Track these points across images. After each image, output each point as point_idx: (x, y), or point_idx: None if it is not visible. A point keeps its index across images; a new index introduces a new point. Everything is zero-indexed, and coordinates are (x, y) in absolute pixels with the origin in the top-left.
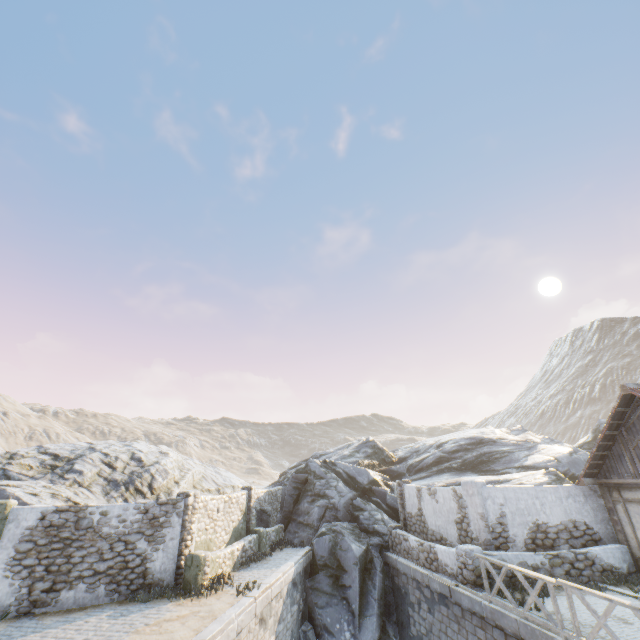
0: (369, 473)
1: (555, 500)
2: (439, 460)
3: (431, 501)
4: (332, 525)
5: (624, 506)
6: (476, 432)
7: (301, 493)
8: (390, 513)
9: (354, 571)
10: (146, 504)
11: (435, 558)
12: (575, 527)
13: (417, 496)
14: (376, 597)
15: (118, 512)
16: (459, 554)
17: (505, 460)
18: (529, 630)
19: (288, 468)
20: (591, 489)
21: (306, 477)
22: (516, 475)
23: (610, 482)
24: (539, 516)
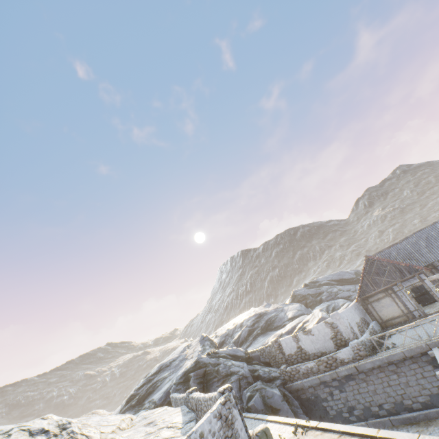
0: (240, 349)
1: (354, 311)
2: (250, 332)
3: (308, 337)
4: (254, 387)
5: (371, 304)
6: (251, 312)
7: (205, 384)
8: (266, 366)
9: (284, 405)
10: (217, 409)
11: (333, 361)
12: (362, 320)
13: (294, 340)
14: (303, 412)
15: (208, 428)
16: (354, 346)
17: (278, 319)
18: (409, 351)
19: (135, 390)
20: (357, 303)
21: (205, 370)
22: (296, 321)
23: (365, 296)
24: (355, 320)
